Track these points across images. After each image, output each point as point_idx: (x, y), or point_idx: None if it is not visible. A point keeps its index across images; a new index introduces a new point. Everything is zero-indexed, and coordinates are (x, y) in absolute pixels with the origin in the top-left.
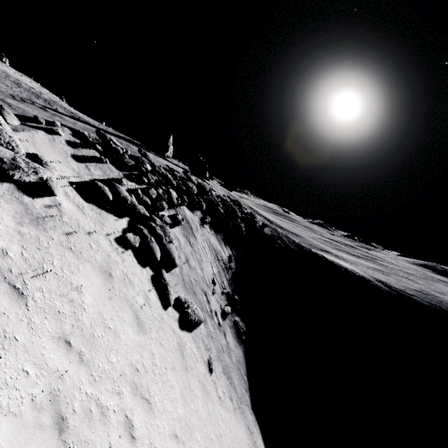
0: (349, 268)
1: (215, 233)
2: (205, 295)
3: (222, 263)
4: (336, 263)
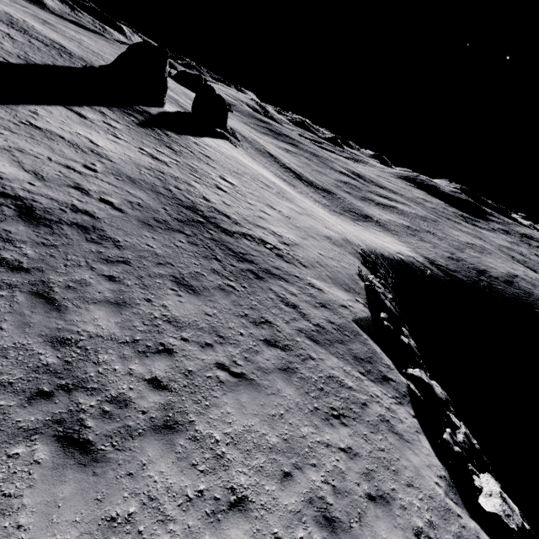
0: (415, 260)
1: None
2: None
3: None
4: (410, 263)
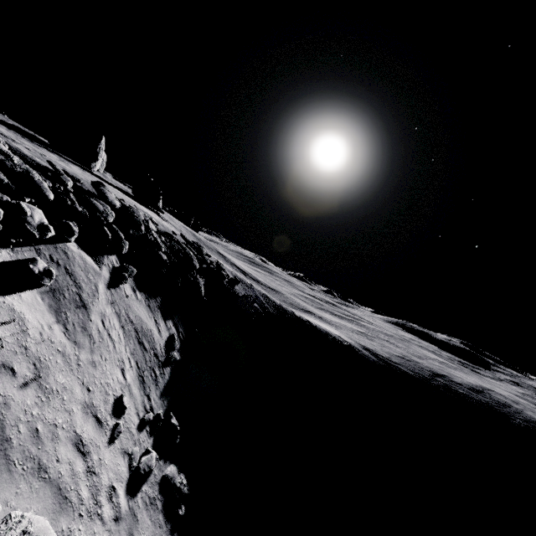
0: (336, 335)
1: (144, 297)
2: (84, 454)
3: (153, 355)
4: (323, 330)
